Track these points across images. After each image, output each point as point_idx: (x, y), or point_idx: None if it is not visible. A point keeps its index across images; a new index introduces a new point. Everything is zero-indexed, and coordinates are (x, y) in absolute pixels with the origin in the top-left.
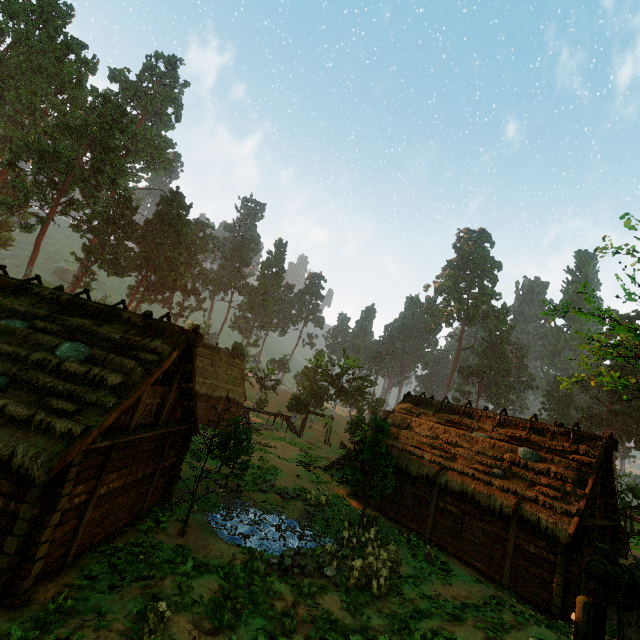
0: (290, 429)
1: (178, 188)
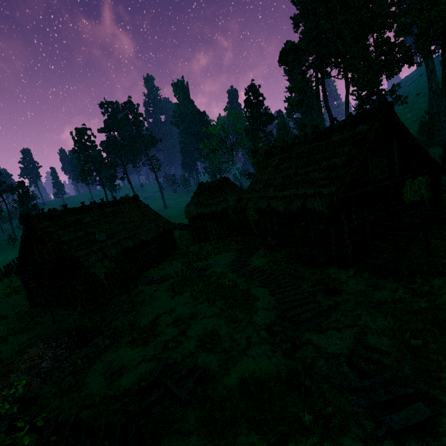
0: None
1: None
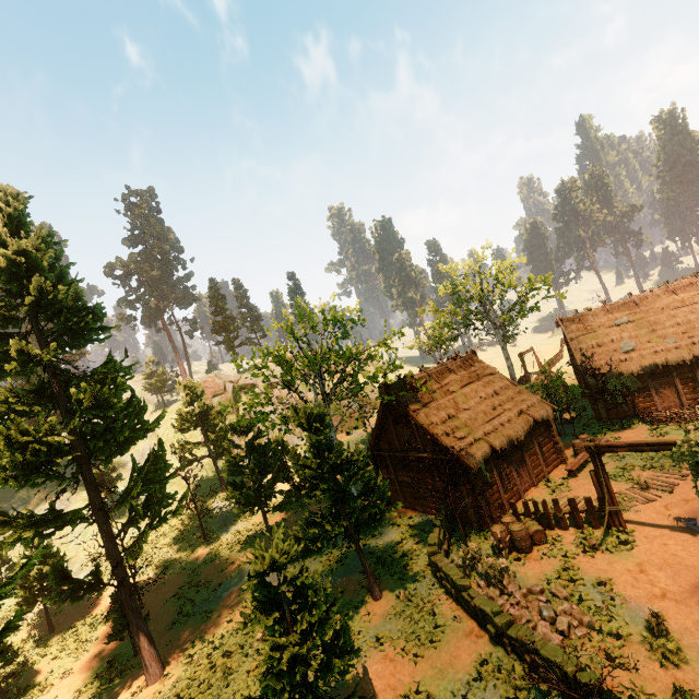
0: None
1: None
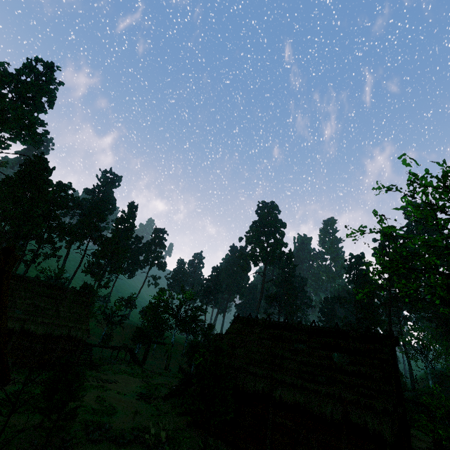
0: (133, 360)
1: (43, 153)
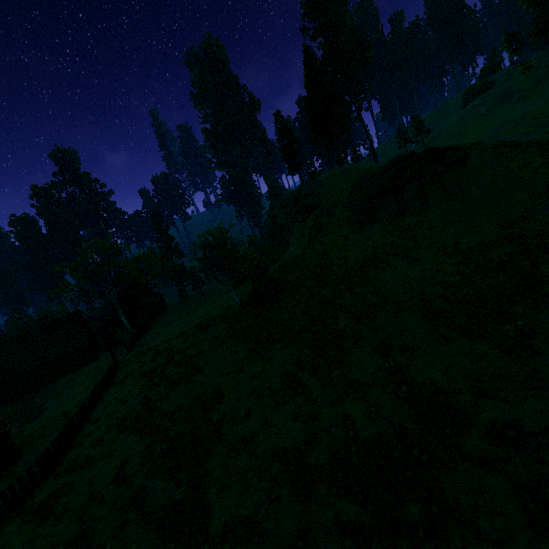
0: None
1: None
